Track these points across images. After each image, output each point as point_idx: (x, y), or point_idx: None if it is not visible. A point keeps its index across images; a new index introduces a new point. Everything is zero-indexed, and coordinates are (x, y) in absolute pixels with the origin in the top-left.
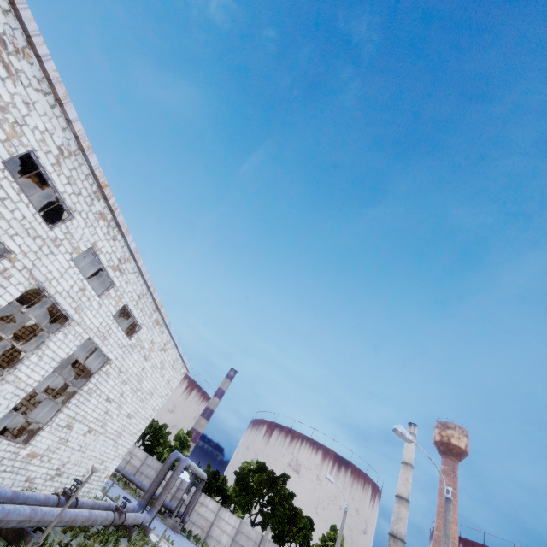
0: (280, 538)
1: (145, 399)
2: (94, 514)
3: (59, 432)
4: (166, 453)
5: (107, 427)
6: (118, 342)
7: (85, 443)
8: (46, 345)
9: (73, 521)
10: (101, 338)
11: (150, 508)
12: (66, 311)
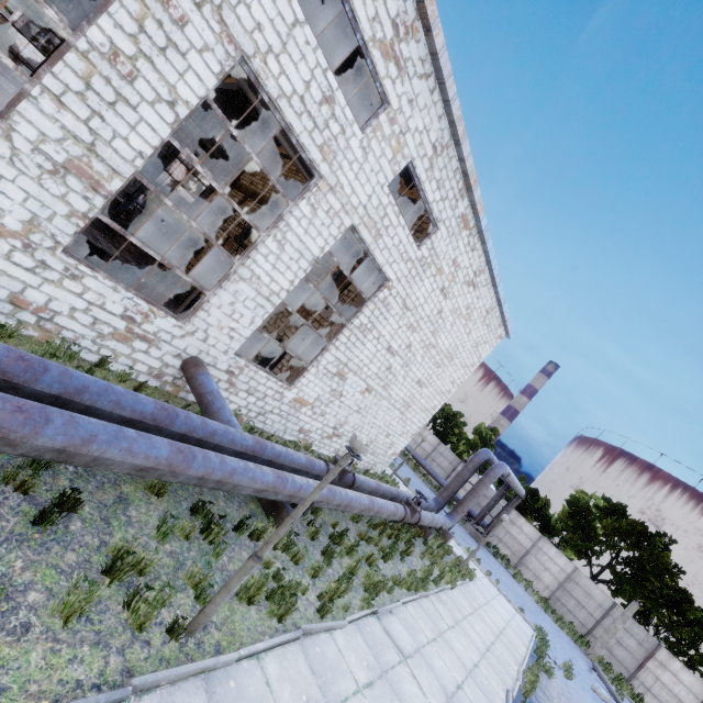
0: (642, 615)
1: (441, 364)
2: (376, 503)
3: (329, 379)
4: (461, 446)
5: (390, 391)
6: (399, 248)
7: (363, 404)
8: (285, 223)
9: (346, 507)
10: (371, 233)
11: (450, 512)
12: (305, 151)
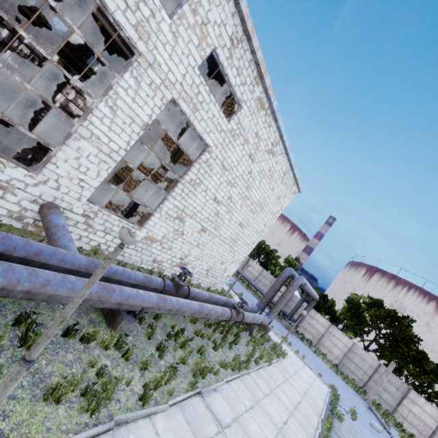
0: (397, 369)
1: (255, 211)
2: (206, 308)
3: (171, 222)
4: (277, 271)
5: (220, 231)
6: (213, 121)
7: (201, 240)
8: (114, 91)
9: (177, 311)
10: (189, 106)
11: (268, 312)
12: (122, 29)
